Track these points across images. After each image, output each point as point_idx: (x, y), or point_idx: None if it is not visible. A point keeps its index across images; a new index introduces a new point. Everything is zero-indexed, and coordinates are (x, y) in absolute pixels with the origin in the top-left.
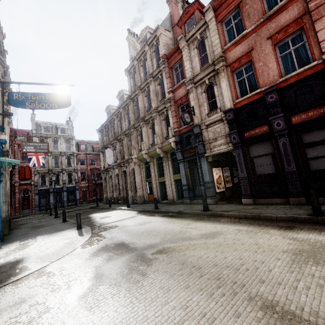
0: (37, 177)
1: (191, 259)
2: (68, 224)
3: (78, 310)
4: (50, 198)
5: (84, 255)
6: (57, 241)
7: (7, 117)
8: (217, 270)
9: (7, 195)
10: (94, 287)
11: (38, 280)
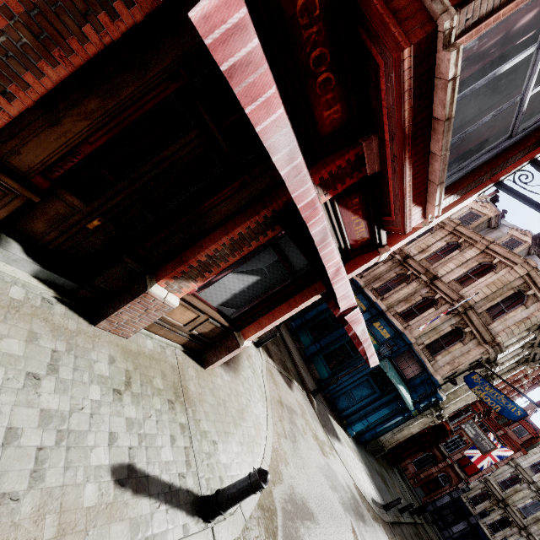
0: (478, 485)
1: (346, 537)
2: (394, 509)
3: (313, 442)
4: (458, 523)
5: (347, 478)
6: (360, 472)
7: (451, 383)
8: (336, 535)
9: (404, 435)
10: (323, 457)
11: (327, 441)
